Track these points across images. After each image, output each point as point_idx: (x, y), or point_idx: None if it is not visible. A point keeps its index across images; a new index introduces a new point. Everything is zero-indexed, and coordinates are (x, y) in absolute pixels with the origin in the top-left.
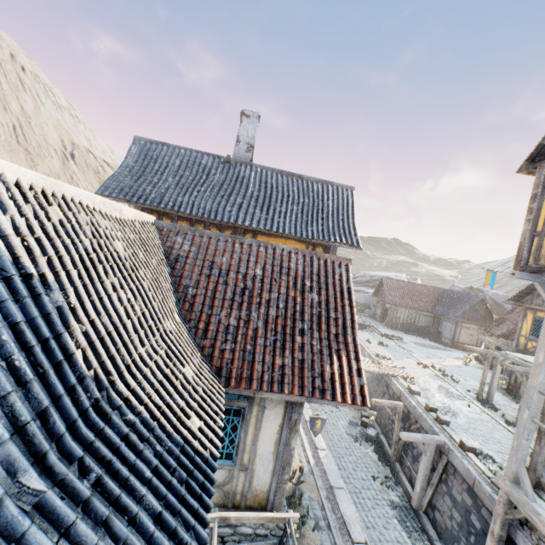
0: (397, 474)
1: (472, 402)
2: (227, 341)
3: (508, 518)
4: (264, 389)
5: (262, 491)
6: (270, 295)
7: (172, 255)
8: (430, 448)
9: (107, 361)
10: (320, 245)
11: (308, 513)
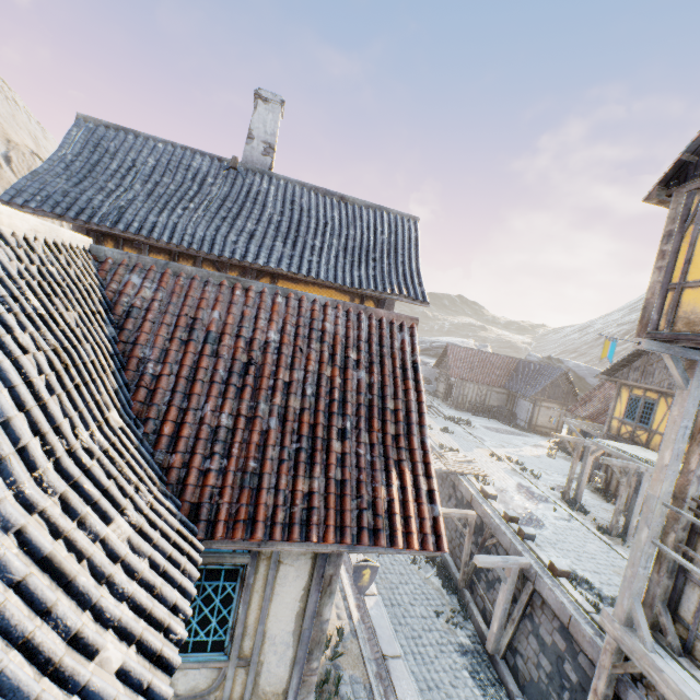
0: (466, 606)
1: (557, 504)
2: (214, 456)
3: (618, 672)
4: (276, 538)
5: (276, 693)
6: (291, 374)
7: (120, 306)
8: (512, 574)
9: None
10: (371, 298)
11: None
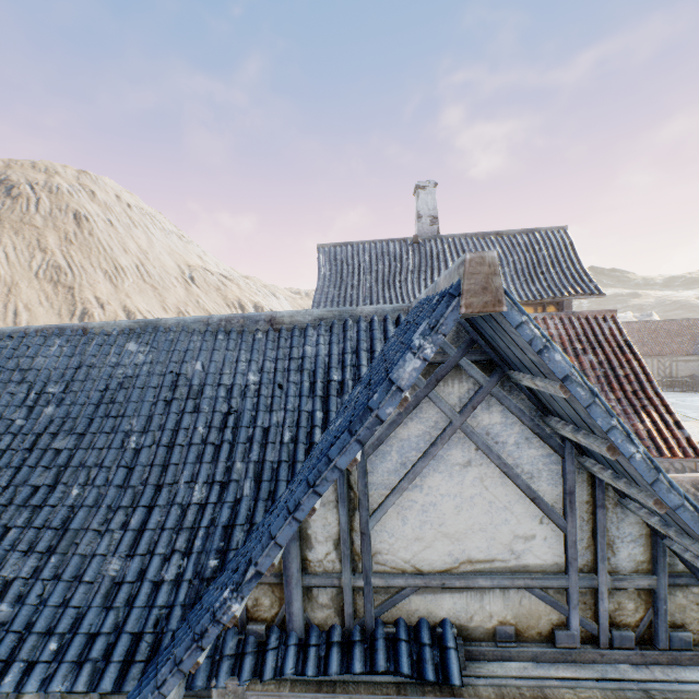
0: None
1: None
2: None
3: None
4: None
5: None
6: None
7: None
8: None
9: None
10: (550, 304)
11: None
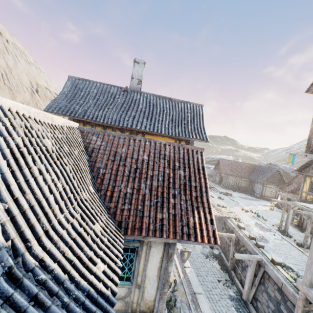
0: (232, 278)
1: (275, 232)
2: (125, 204)
3: (306, 309)
4: (150, 235)
5: (150, 301)
6: (153, 172)
7: (89, 148)
8: (253, 263)
9: (26, 231)
10: (183, 140)
11: (180, 312)
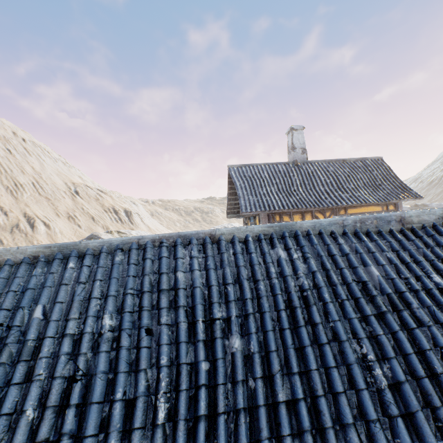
0: None
1: None
2: None
3: None
4: None
5: None
6: None
7: None
8: None
9: None
10: (390, 204)
11: None
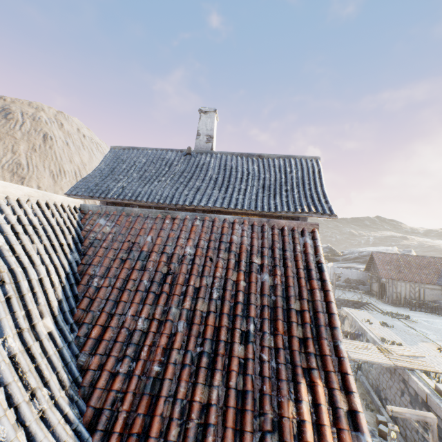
0: None
1: None
2: (125, 359)
3: None
4: None
5: None
6: (201, 280)
7: (87, 240)
8: None
9: None
10: (287, 218)
11: None
